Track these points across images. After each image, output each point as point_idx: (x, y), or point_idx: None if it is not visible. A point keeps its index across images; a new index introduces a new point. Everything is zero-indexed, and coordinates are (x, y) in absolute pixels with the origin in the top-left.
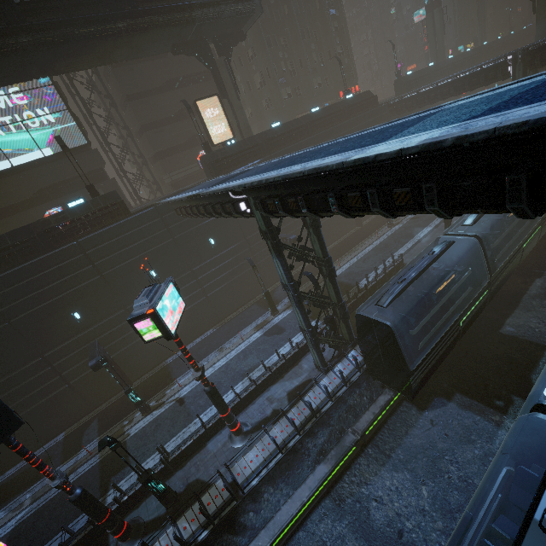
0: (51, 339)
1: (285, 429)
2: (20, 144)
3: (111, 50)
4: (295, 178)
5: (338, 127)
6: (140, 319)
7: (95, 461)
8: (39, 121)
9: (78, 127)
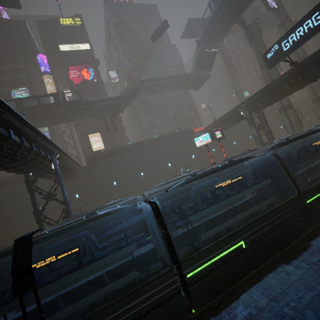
0: None
1: None
2: None
3: (60, 119)
4: None
5: (165, 144)
6: None
7: None
8: None
9: None
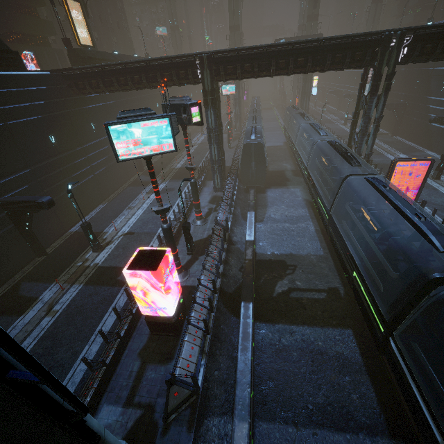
0: None
1: (226, 206)
2: None
3: None
4: (258, 52)
5: None
6: (194, 105)
7: (79, 287)
8: None
9: None
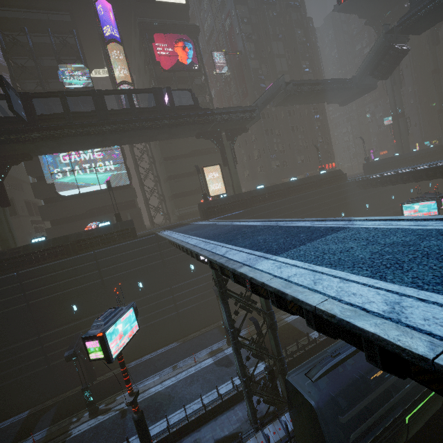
0: (50, 322)
1: None
2: (89, 180)
3: (157, 134)
4: None
5: (310, 193)
6: (91, 339)
7: None
8: (105, 168)
9: (127, 174)
